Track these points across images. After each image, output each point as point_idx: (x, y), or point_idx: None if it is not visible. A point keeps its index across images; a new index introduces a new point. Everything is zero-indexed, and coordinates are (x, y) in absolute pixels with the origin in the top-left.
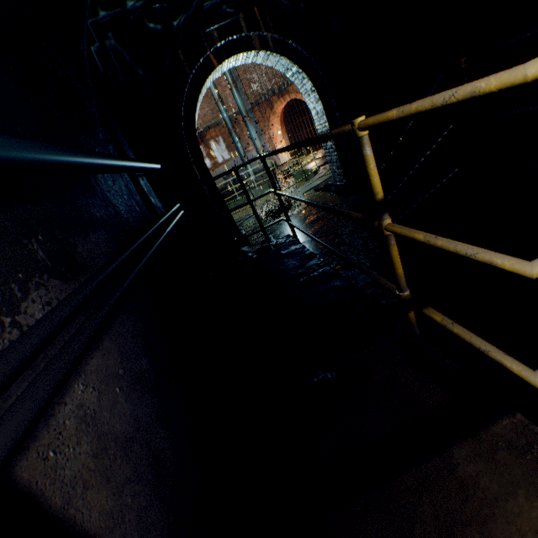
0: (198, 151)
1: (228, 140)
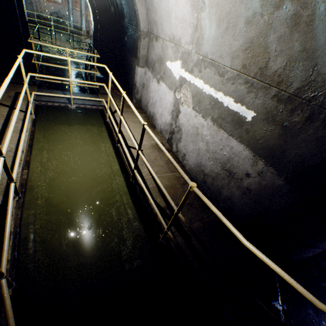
0: None
1: None
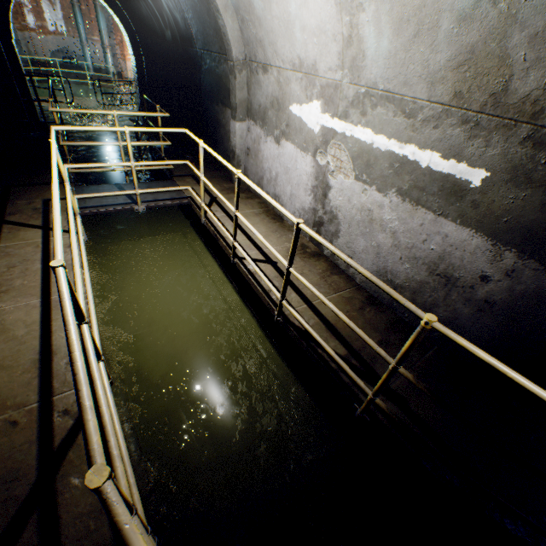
0: (9, 32)
1: (68, 11)
